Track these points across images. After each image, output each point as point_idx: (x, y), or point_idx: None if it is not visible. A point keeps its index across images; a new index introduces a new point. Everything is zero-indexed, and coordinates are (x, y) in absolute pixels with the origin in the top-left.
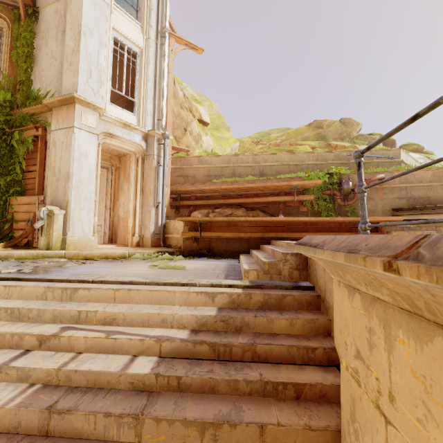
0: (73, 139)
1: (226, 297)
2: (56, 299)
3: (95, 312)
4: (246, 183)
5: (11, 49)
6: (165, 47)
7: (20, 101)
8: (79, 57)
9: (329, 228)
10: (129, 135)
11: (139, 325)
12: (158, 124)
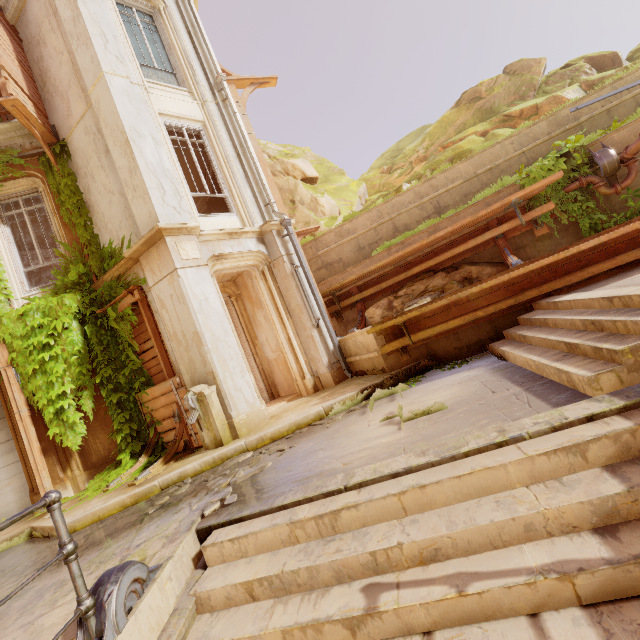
0: (183, 286)
1: (608, 443)
2: (312, 537)
3: (398, 547)
4: (426, 234)
5: (58, 209)
6: (231, 101)
7: (96, 268)
8: (140, 174)
9: (630, 240)
10: (240, 245)
11: (486, 548)
12: (267, 212)
